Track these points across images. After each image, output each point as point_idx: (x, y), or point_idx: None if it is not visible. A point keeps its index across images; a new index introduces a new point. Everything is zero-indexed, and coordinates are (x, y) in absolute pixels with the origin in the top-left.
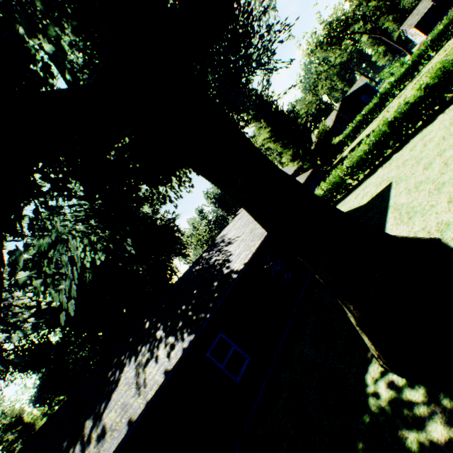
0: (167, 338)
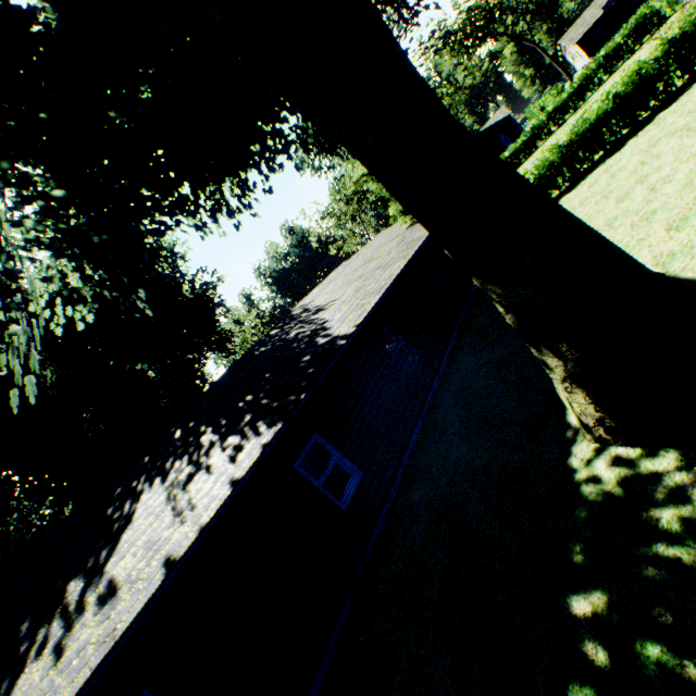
0: (225, 441)
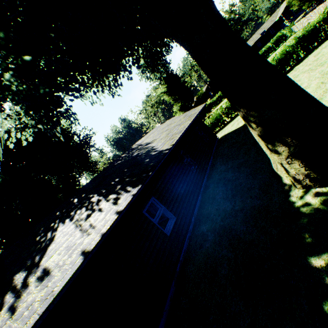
0: (107, 197)
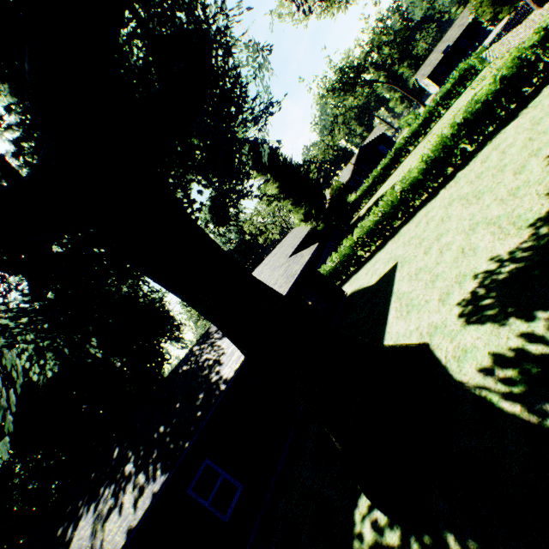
0: (137, 476)
